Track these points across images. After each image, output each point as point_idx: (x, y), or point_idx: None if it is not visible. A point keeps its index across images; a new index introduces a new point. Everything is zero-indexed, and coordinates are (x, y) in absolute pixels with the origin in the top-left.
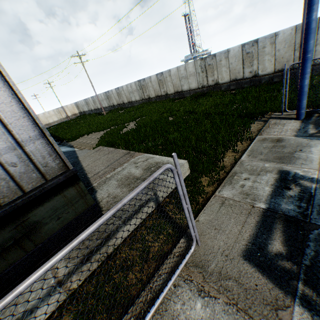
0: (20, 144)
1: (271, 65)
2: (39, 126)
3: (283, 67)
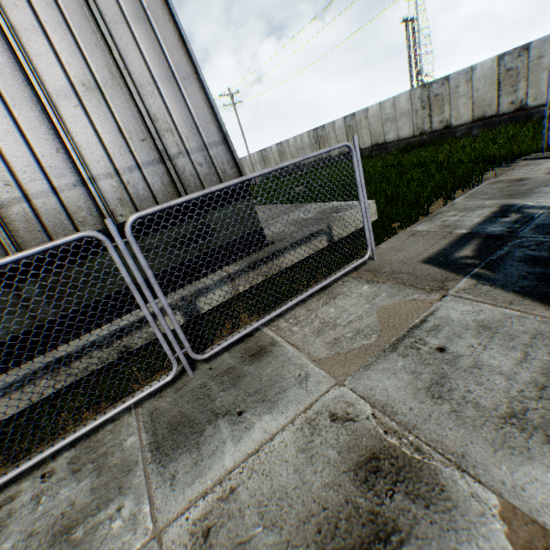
0: (206, 147)
1: None
2: (222, 133)
3: None
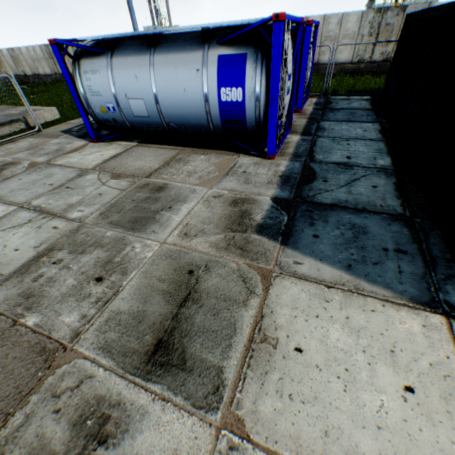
0: None
1: None
2: None
3: None
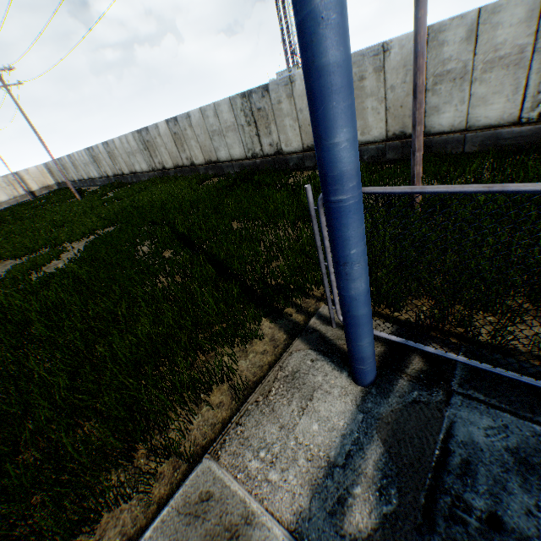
0: None
1: (380, 121)
2: None
3: (404, 129)
